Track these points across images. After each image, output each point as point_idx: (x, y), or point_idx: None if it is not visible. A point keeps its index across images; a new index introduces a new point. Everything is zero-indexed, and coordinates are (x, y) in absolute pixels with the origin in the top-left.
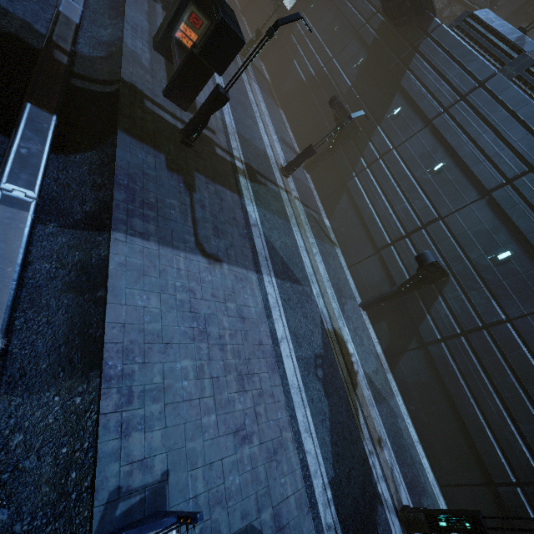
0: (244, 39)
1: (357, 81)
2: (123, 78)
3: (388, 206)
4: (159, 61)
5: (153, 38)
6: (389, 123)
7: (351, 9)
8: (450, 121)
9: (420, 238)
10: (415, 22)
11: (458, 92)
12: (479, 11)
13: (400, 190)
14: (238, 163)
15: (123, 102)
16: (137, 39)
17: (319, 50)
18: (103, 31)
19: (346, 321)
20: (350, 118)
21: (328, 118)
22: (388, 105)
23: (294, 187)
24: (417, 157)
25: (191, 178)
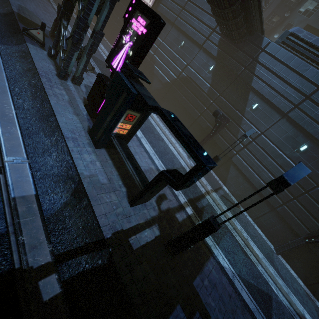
0: (214, 162)
1: (213, 82)
2: (106, 236)
3: (272, 177)
4: (105, 158)
5: (88, 134)
6: (251, 114)
7: (191, 29)
8: (303, 115)
9: (306, 201)
10: (248, 39)
11: (302, 93)
12: (295, 30)
13: (277, 164)
14: (188, 211)
15: (126, 279)
16: (82, 152)
17: (174, 59)
18: (49, 158)
19: (289, 288)
20: (246, 136)
21: (199, 110)
22: (245, 101)
23: (204, 179)
24: (283, 140)
25: (198, 298)
